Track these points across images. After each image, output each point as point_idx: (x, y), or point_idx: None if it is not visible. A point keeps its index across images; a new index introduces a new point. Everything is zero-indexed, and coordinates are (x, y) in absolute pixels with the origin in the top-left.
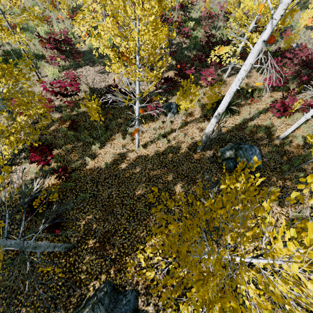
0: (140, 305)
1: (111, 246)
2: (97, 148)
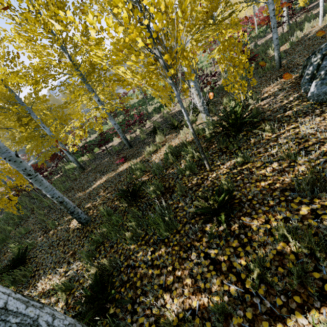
0: None
1: None
2: None
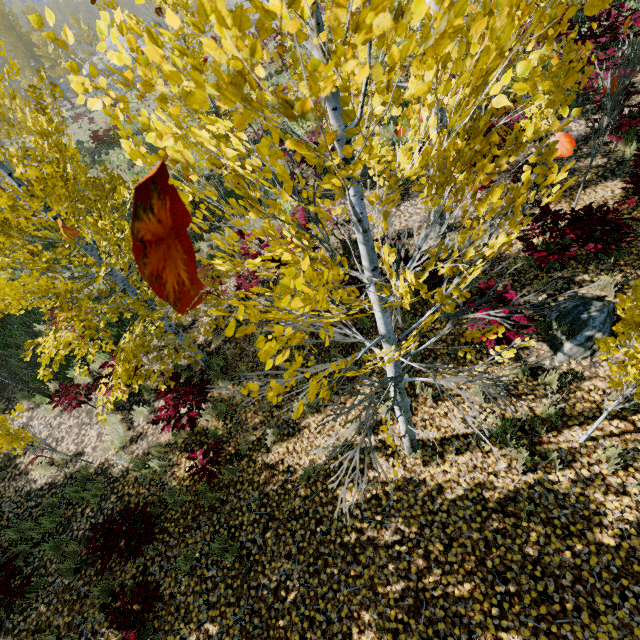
0: None
1: None
2: (304, 409)
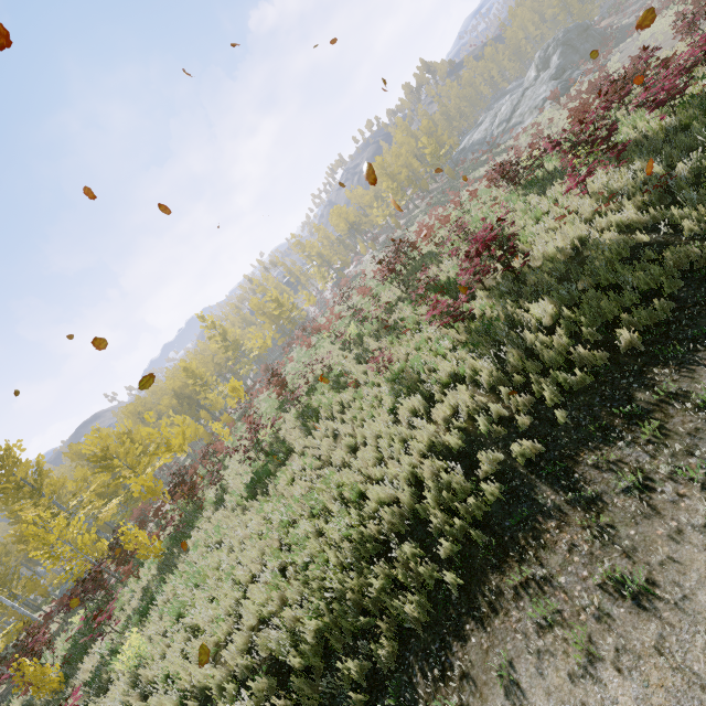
0: None
1: None
2: None
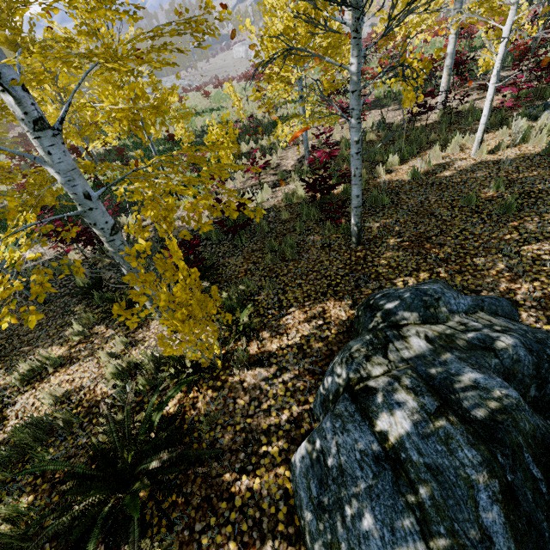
0: (525, 320)
1: (434, 246)
2: (394, 163)
